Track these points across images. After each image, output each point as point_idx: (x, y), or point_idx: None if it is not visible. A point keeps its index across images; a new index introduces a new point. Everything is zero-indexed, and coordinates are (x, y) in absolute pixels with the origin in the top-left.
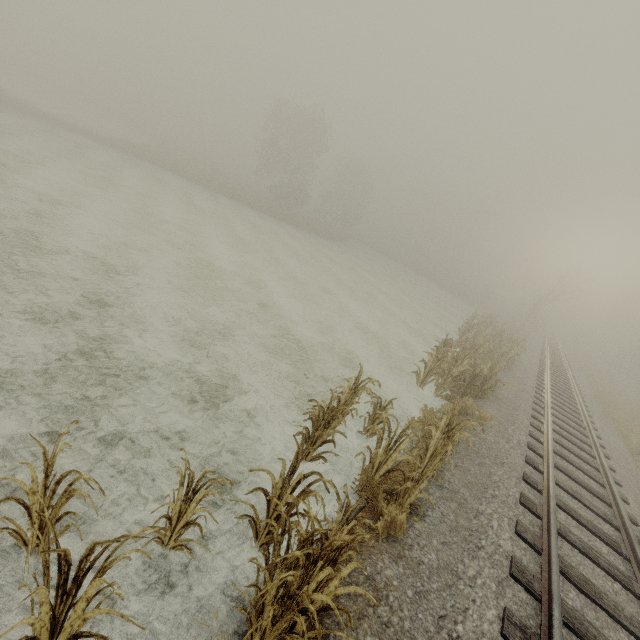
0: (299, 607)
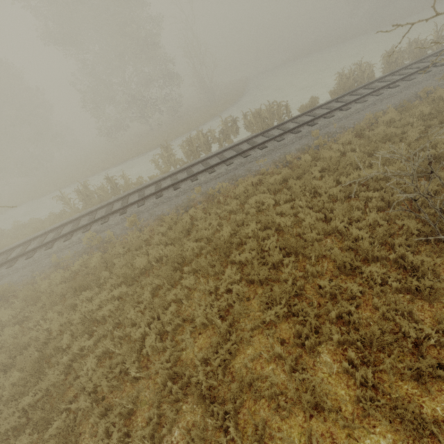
0: (389, 62)
